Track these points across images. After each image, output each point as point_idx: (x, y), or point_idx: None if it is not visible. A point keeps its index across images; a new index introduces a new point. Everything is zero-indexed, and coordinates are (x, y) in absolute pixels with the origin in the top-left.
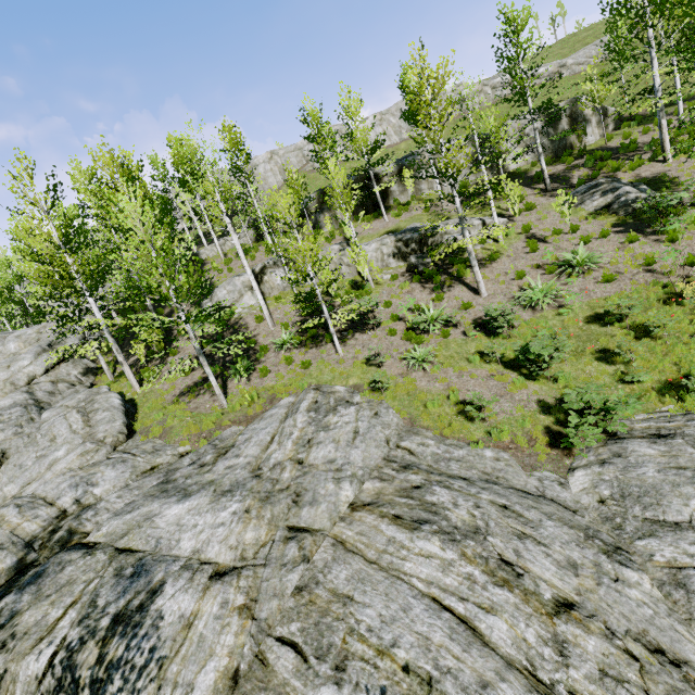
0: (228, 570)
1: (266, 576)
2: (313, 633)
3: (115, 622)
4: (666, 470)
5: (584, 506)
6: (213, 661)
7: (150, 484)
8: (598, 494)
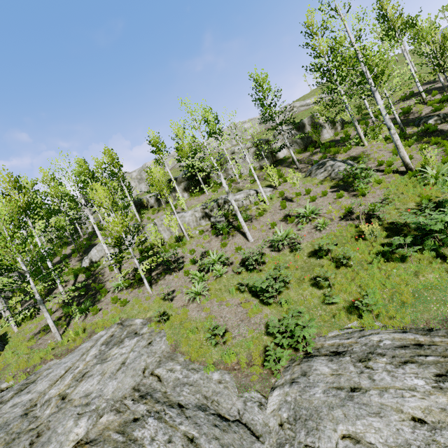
0: None
1: None
2: None
3: None
4: (329, 391)
5: (270, 429)
6: None
7: None
8: (280, 417)
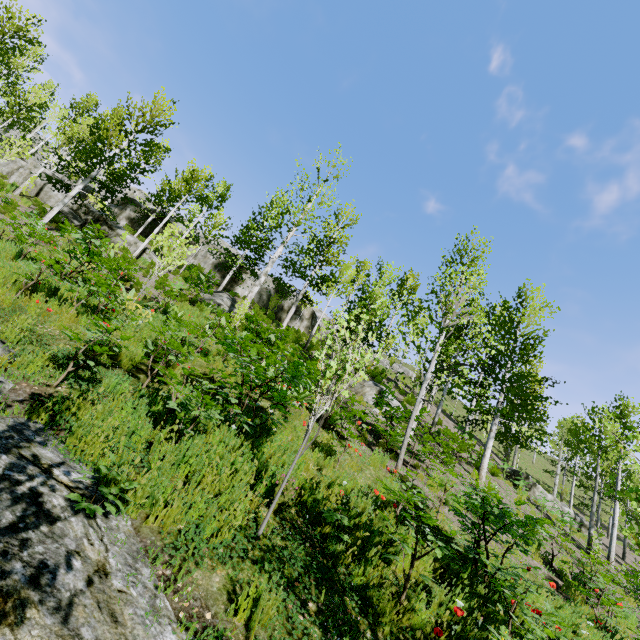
0: None
1: None
2: None
3: None
4: None
5: None
6: None
7: None
8: None
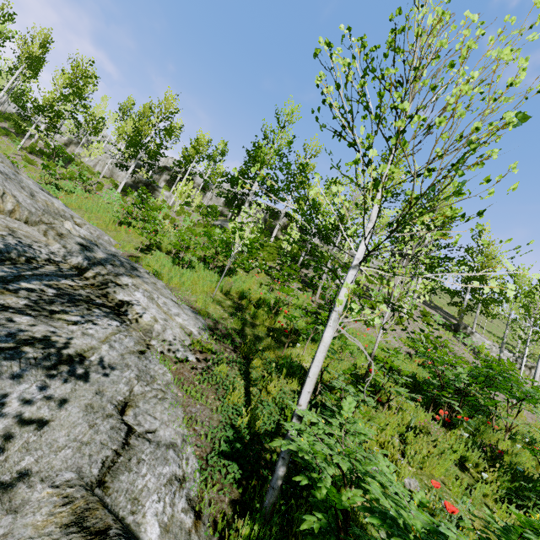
0: None
1: None
2: None
3: None
4: None
5: None
6: None
7: None
8: None
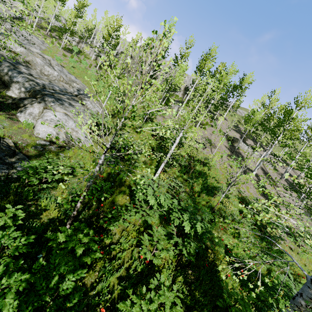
0: None
1: None
2: None
3: None
4: None
5: None
6: None
7: None
8: None
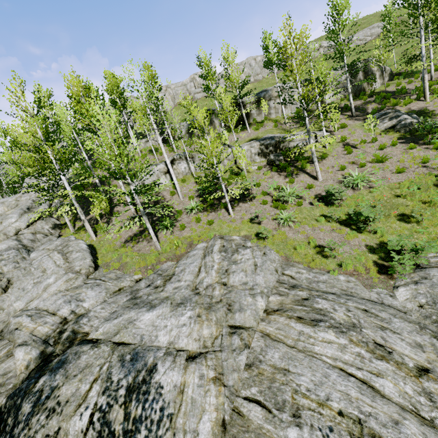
0: (197, 355)
1: (224, 357)
2: (269, 394)
3: (129, 392)
4: None
5: (409, 309)
6: (206, 415)
7: (122, 300)
8: (418, 302)
